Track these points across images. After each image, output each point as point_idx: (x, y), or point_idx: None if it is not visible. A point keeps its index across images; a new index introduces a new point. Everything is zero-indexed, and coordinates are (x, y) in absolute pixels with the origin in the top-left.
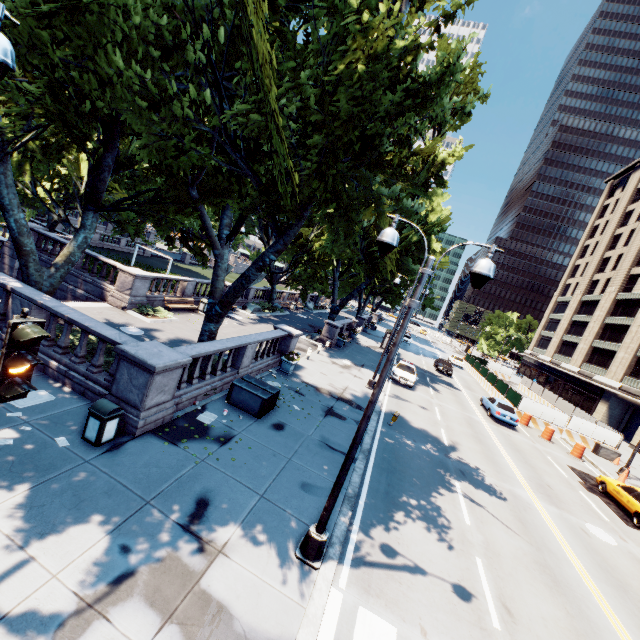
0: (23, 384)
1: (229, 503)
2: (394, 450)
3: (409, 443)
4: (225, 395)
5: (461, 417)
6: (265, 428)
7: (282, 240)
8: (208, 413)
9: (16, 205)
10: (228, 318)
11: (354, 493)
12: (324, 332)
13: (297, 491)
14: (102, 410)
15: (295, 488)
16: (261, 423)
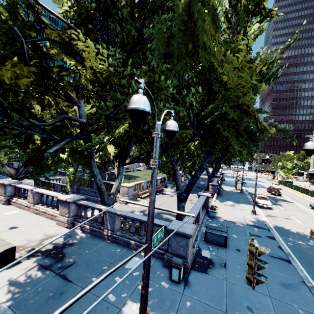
0: (261, 275)
1: (260, 305)
2: (299, 249)
3: (302, 243)
4: (201, 238)
5: (309, 219)
6: (233, 252)
7: (210, 155)
8: (203, 250)
9: (98, 173)
10: (164, 194)
11: (310, 284)
12: (210, 189)
13: (283, 289)
14: (177, 263)
15: (280, 287)
16: (229, 250)
